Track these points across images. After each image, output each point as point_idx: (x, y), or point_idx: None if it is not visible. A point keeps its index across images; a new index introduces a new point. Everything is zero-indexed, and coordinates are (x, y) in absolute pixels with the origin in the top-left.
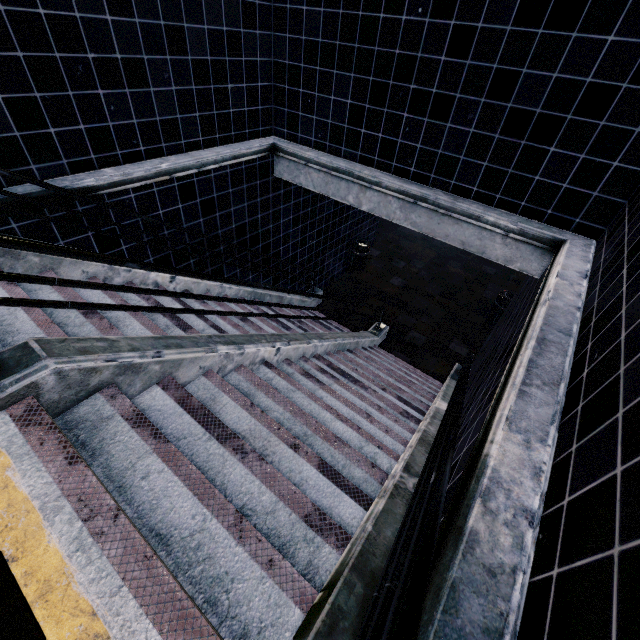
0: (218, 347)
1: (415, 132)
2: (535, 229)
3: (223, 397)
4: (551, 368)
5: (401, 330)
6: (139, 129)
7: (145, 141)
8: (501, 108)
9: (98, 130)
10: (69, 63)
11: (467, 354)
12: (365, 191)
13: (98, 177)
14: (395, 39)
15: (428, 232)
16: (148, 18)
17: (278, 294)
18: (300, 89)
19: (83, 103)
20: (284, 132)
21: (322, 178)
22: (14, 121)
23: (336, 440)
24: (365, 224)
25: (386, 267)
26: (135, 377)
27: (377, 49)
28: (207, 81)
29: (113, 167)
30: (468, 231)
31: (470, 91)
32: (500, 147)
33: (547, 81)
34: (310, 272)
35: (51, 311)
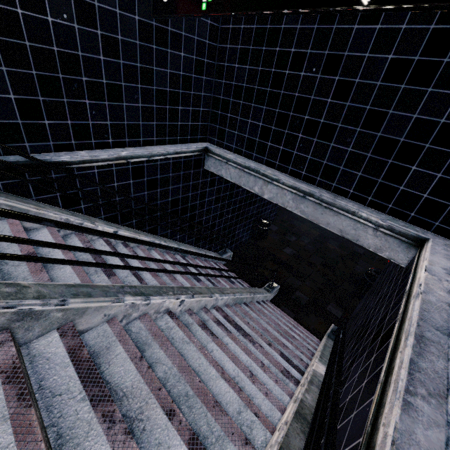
0: (125, 297)
1: (307, 147)
2: (401, 227)
3: (117, 347)
4: (434, 374)
5: (289, 289)
6: (111, 128)
7: (114, 136)
8: (372, 136)
9: (80, 125)
10: (68, 81)
11: (341, 316)
12: (267, 184)
13: (72, 156)
14: (295, 86)
15: (313, 219)
16: (129, 61)
17: (197, 251)
18: (228, 114)
19: (73, 107)
20: (215, 140)
21: (237, 172)
22: (19, 113)
23: (215, 405)
24: (268, 207)
25: (281, 239)
26: (34, 323)
27: (283, 92)
28: (165, 103)
29: (87, 150)
30: (345, 222)
31: (349, 123)
32: (371, 163)
33: (409, 119)
34: (224, 237)
35: (0, 250)
